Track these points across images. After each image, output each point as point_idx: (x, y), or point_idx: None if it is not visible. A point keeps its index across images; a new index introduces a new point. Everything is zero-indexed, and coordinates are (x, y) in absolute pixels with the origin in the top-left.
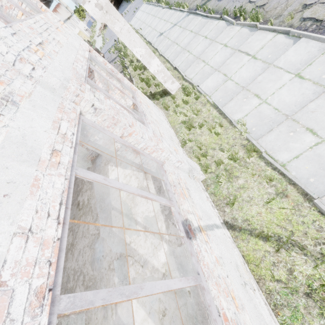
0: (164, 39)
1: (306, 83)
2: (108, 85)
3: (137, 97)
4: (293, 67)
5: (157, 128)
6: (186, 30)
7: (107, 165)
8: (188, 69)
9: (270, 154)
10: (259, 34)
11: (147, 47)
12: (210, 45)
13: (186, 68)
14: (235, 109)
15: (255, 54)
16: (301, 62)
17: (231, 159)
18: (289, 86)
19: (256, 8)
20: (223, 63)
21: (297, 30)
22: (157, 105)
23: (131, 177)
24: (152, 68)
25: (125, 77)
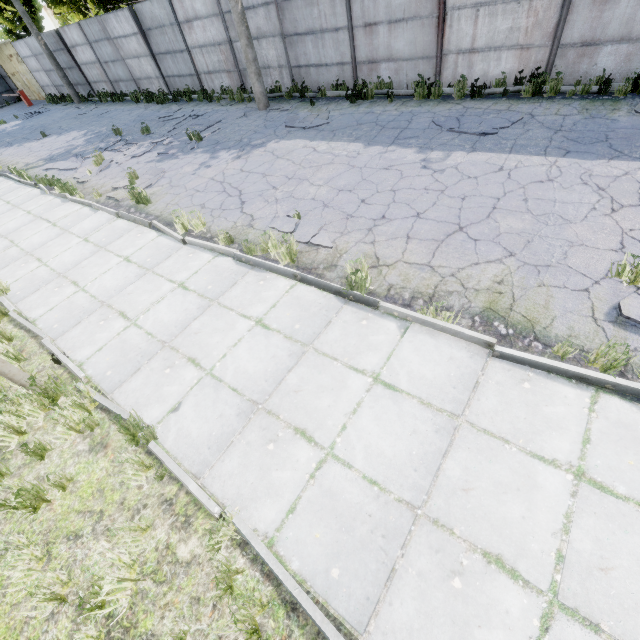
0: None
1: (90, 245)
2: None
3: None
4: (84, 232)
5: None
6: None
7: None
8: None
9: (25, 314)
10: (69, 205)
11: None
12: (10, 211)
13: None
14: (6, 276)
15: (57, 221)
16: (92, 229)
17: None
18: (74, 248)
19: (78, 184)
20: (16, 230)
21: (97, 204)
22: None
23: None
24: None
25: None
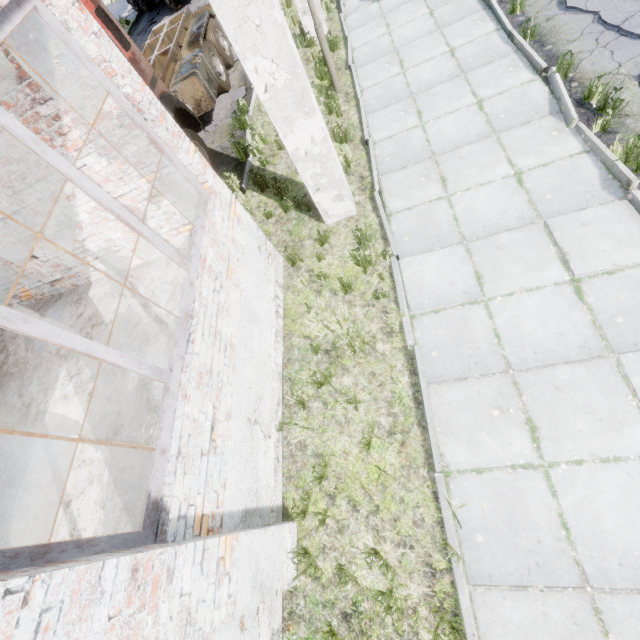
0: (376, 21)
1: None
2: (116, 143)
3: (204, 226)
4: None
5: (210, 406)
6: (441, 38)
7: (60, 362)
8: (394, 174)
9: None
10: (623, 217)
11: (298, 73)
12: (481, 141)
13: (392, 167)
14: (458, 423)
15: (585, 277)
16: None
17: (382, 593)
18: (632, 478)
19: None
20: (489, 233)
21: None
22: (278, 225)
23: (89, 485)
24: (292, 139)
25: (187, 140)
